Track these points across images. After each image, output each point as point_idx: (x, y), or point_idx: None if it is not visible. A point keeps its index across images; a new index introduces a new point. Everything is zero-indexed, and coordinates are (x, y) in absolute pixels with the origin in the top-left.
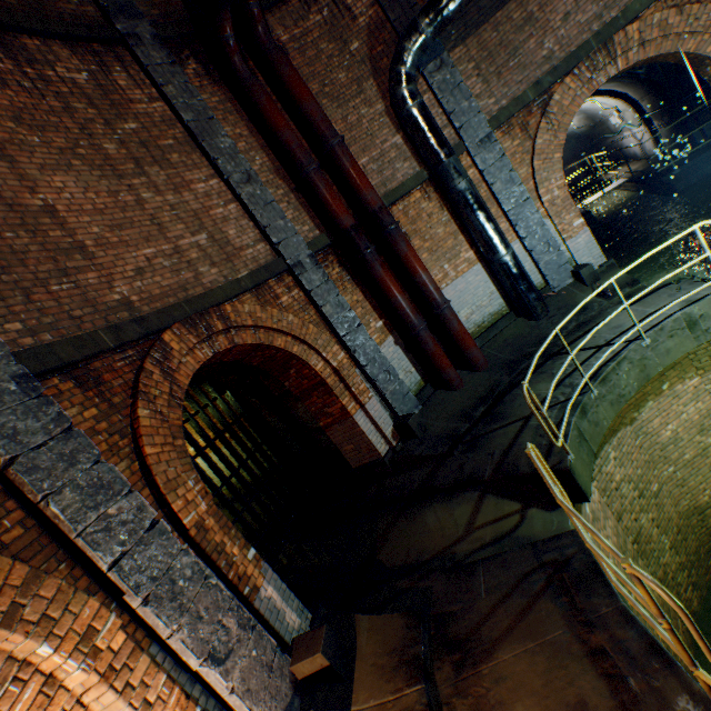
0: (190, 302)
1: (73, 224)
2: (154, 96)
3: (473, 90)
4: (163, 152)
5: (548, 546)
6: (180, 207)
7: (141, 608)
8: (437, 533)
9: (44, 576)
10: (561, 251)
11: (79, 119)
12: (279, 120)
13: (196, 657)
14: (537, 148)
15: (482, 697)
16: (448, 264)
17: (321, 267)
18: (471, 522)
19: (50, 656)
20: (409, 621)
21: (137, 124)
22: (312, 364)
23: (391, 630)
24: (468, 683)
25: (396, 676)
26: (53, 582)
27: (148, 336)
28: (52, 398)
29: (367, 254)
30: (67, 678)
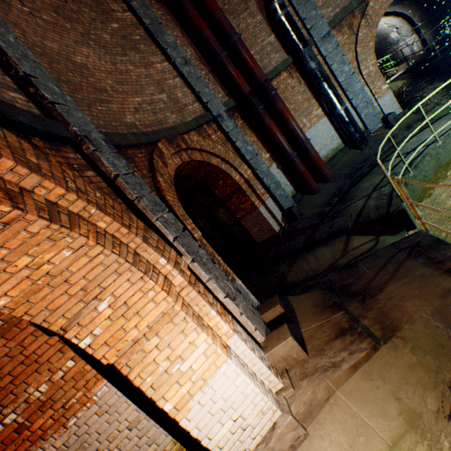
0: (166, 130)
1: (98, 77)
2: (125, 8)
3: (317, 4)
4: (135, 44)
5: (402, 242)
6: (149, 77)
7: (191, 264)
8: (323, 260)
9: (150, 230)
10: (374, 106)
11: (87, 18)
12: (201, 24)
13: (222, 292)
14: (358, 39)
15: (382, 307)
16: (305, 119)
17: (232, 118)
18: (345, 249)
19: (165, 265)
20: (323, 291)
21: (118, 25)
22: (233, 176)
23: (313, 298)
24: (371, 305)
25: (324, 313)
26: (155, 235)
27: (149, 144)
28: (121, 156)
29: (259, 110)
30: (172, 280)
